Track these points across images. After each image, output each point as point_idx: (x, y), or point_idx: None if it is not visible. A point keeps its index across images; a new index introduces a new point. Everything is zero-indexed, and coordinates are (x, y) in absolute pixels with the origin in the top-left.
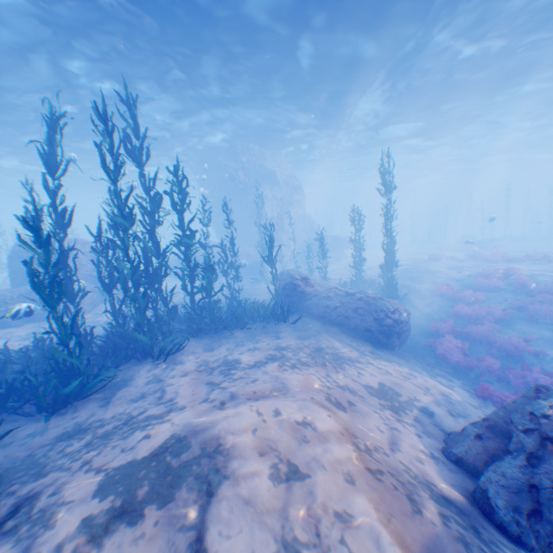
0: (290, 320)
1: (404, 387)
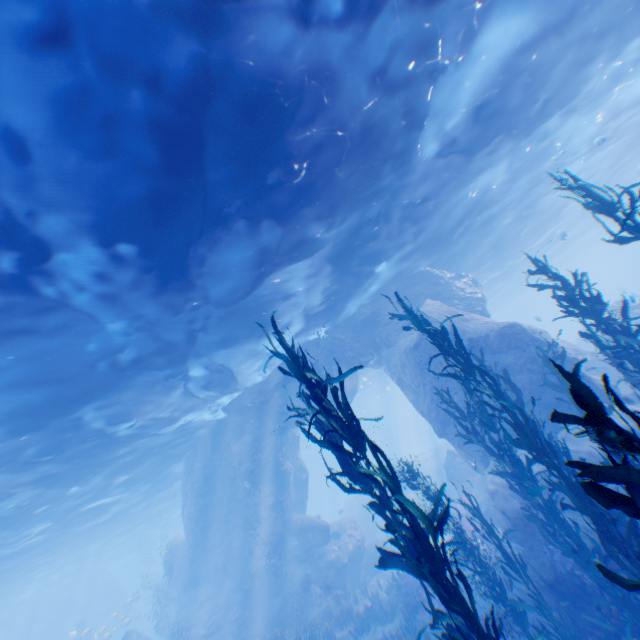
0: None
1: None
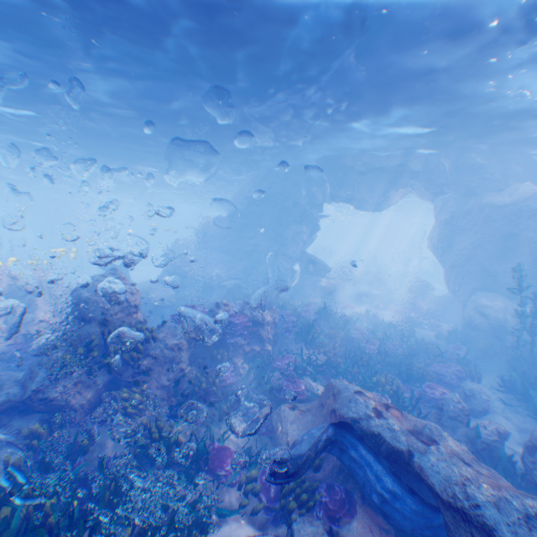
0: None
1: None
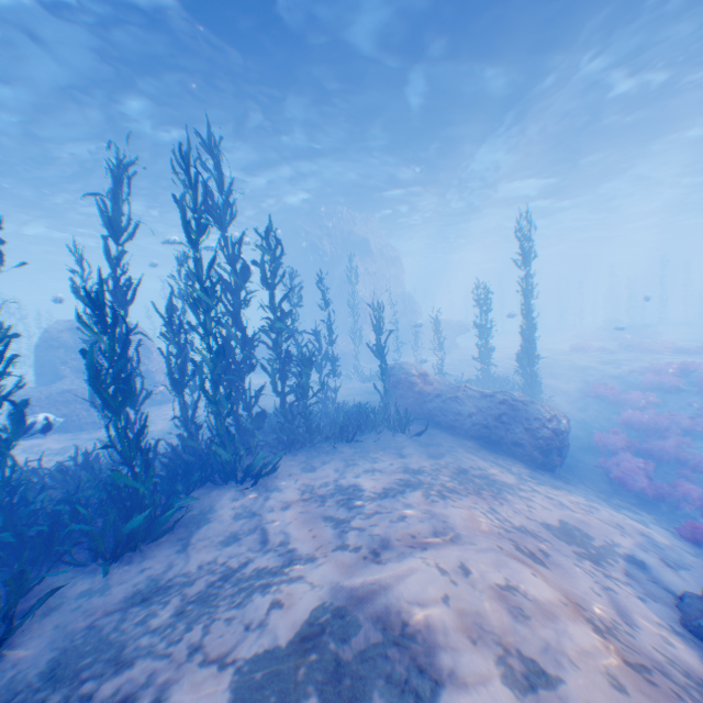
0: (409, 429)
1: (593, 526)
